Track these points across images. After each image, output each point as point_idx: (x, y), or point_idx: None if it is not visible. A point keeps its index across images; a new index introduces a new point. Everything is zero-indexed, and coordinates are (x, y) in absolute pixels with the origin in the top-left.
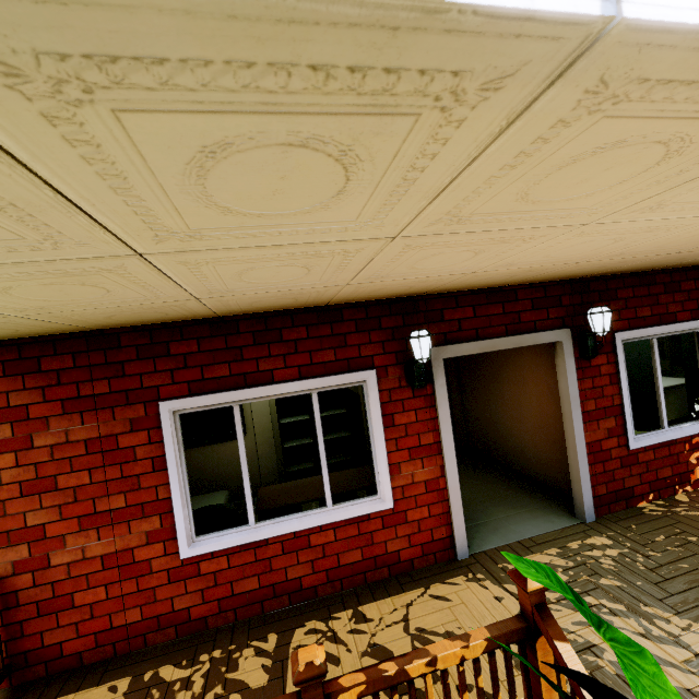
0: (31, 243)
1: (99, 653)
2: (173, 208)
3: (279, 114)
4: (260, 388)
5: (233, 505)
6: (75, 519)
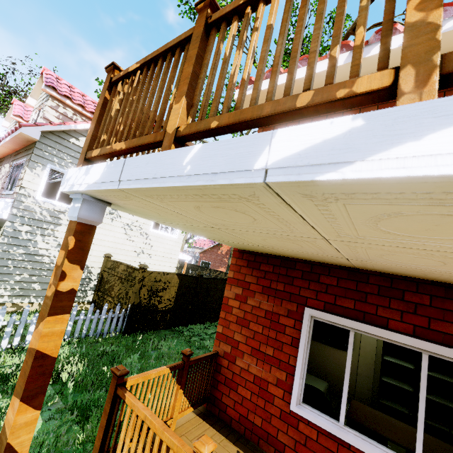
0: (284, 230)
1: (238, 426)
2: (353, 228)
3: (443, 205)
4: (374, 327)
5: (328, 395)
6: (250, 347)
